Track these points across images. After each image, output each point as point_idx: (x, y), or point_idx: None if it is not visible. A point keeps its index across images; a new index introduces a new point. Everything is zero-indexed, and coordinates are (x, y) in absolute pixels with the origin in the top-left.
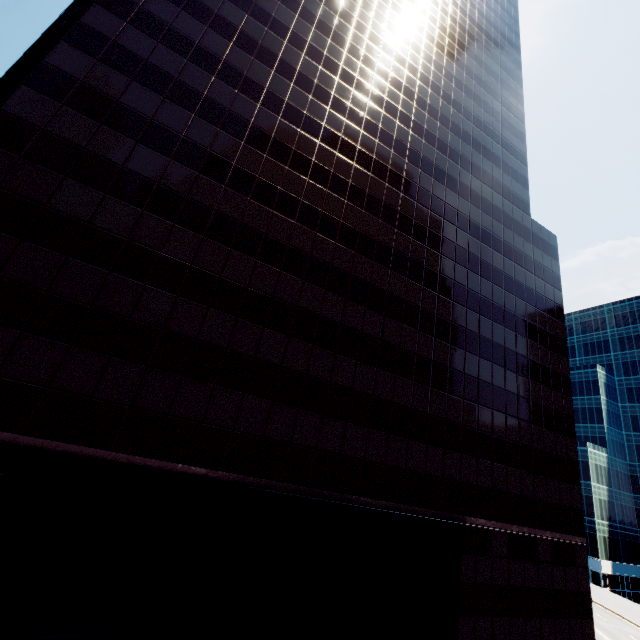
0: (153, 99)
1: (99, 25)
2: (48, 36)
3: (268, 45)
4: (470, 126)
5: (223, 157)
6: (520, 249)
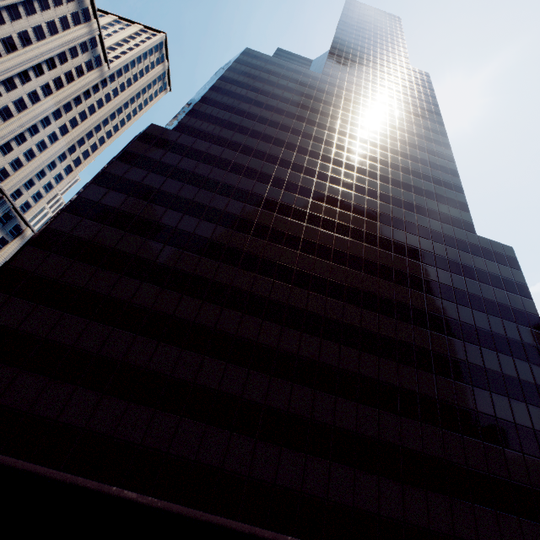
0: (141, 204)
1: (115, 170)
2: (89, 182)
3: (225, 157)
4: (398, 174)
5: (185, 231)
6: (469, 264)
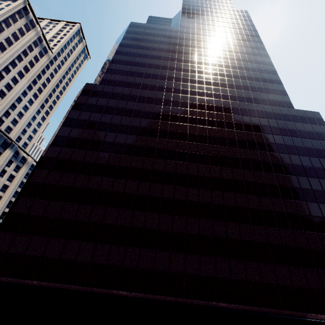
0: (91, 132)
1: (73, 116)
2: (59, 126)
3: (133, 94)
4: (239, 81)
5: (119, 143)
6: (293, 128)
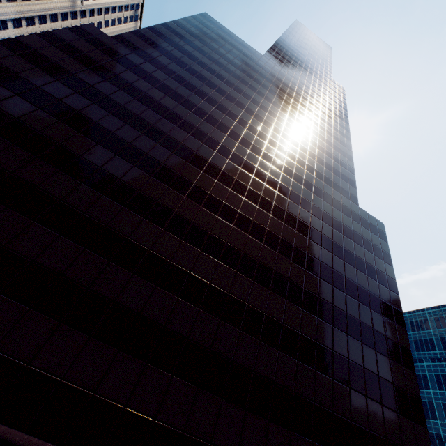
0: (47, 78)
1: (30, 42)
2: None
3: (155, 76)
4: (307, 143)
5: (87, 117)
6: (349, 226)
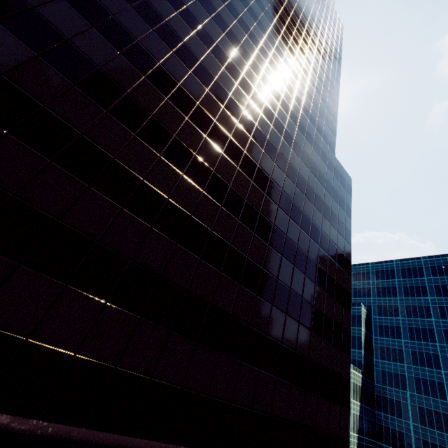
0: None
1: None
2: None
3: None
4: (299, 70)
5: None
6: (324, 173)
